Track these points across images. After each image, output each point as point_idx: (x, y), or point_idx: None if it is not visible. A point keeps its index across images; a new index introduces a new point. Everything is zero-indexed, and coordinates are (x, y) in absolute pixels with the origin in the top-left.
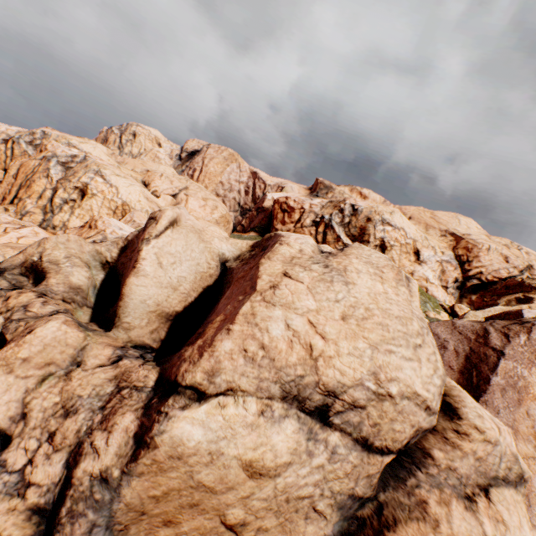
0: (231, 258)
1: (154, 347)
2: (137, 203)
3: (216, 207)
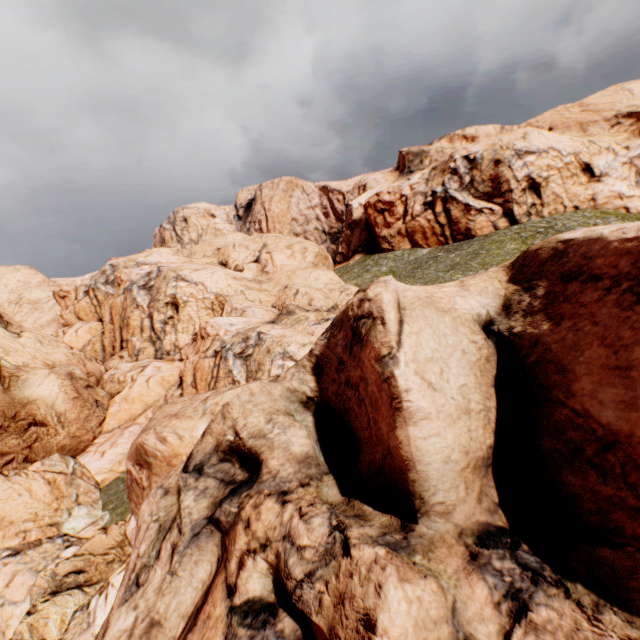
0: (494, 316)
1: (501, 525)
2: (229, 289)
3: (305, 249)
